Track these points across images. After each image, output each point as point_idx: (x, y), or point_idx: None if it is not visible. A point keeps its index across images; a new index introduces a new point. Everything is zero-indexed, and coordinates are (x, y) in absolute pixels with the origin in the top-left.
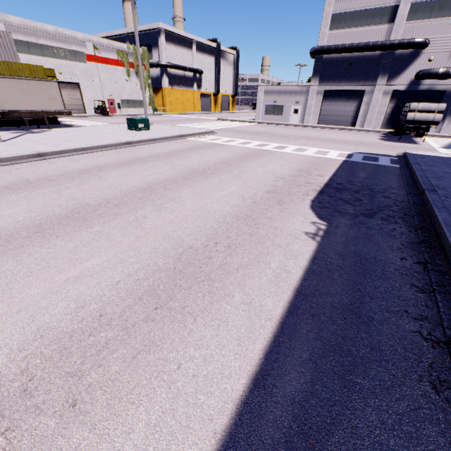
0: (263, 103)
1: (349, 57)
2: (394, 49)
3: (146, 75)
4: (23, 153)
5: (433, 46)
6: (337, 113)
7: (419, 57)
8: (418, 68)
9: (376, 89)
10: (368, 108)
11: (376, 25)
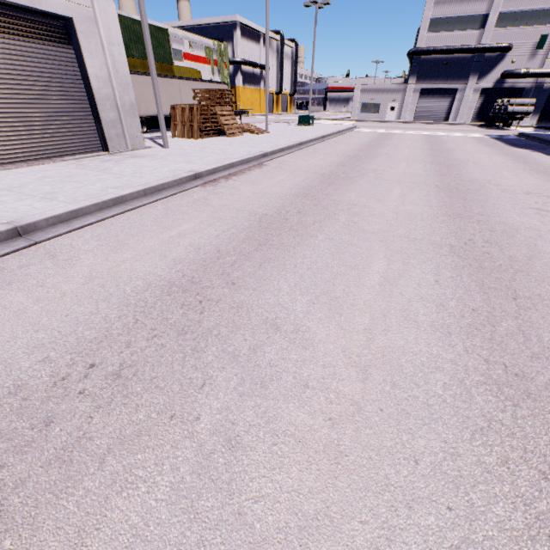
0: (360, 102)
1: (444, 58)
2: (485, 52)
3: (226, 73)
4: (317, 135)
5: (515, 50)
6: (432, 110)
7: (504, 59)
8: (503, 68)
9: (468, 87)
10: (460, 105)
11: (469, 31)
